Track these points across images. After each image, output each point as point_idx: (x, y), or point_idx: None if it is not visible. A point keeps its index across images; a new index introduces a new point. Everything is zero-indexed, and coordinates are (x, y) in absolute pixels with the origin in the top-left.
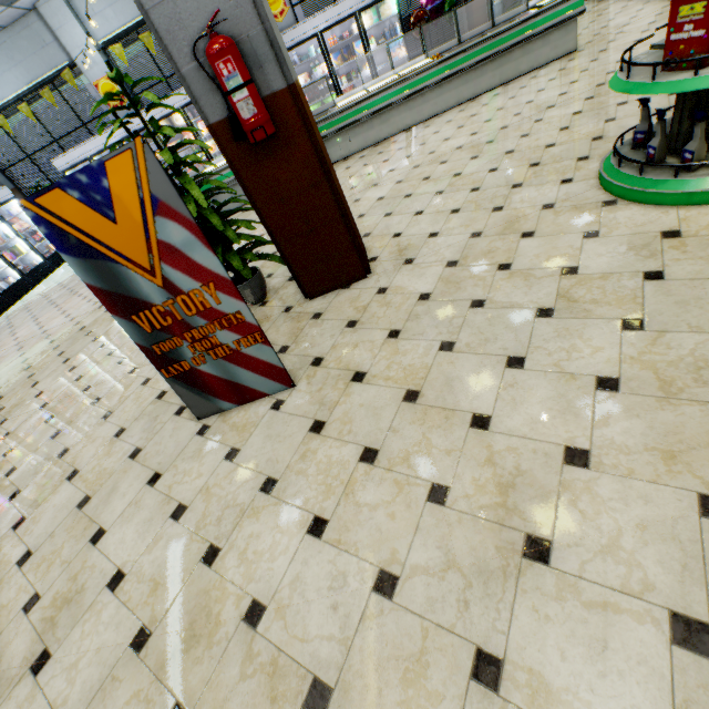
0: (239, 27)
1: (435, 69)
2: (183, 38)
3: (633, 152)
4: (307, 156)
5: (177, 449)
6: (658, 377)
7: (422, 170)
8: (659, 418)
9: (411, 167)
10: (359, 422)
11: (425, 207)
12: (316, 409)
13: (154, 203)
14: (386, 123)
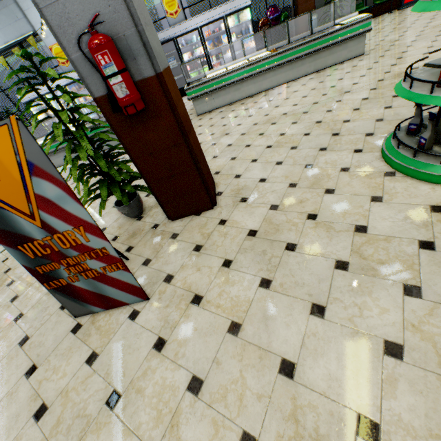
0: (117, 27)
1: (272, 58)
2: (71, 32)
3: (407, 137)
4: (170, 125)
5: (54, 343)
6: (437, 351)
7: (259, 127)
8: (440, 399)
9: (252, 124)
10: (192, 347)
11: (259, 157)
12: (161, 325)
13: (30, 166)
14: (238, 90)
